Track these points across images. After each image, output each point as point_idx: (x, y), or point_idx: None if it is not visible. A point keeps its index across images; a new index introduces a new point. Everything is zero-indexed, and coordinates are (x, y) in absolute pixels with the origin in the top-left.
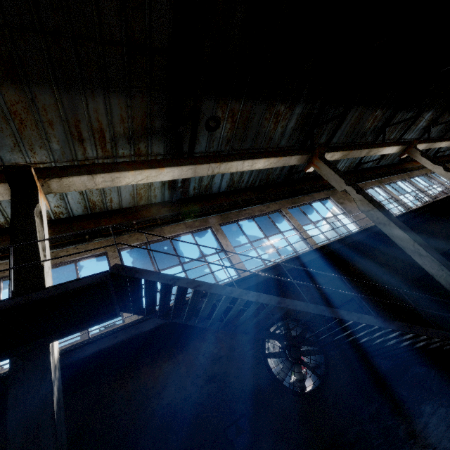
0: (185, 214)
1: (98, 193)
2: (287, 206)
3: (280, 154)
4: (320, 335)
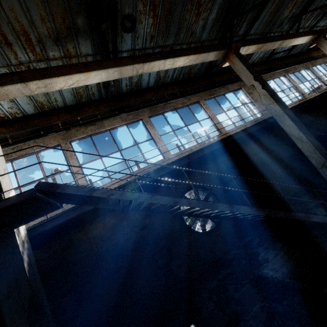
0: (120, 109)
1: (42, 94)
2: (205, 98)
3: (199, 50)
4: (219, 196)
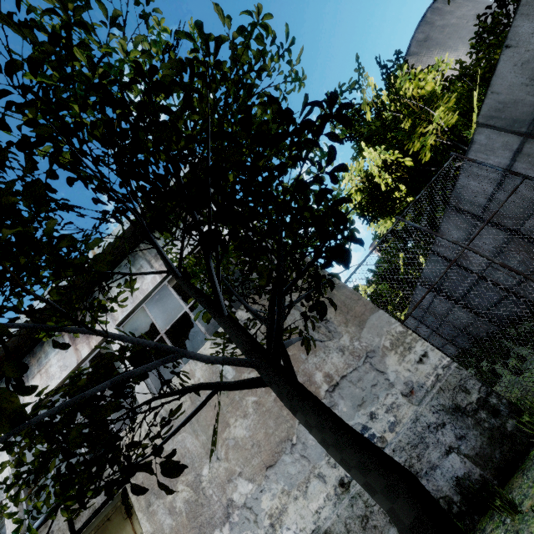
0: None
1: None
2: None
3: None
4: None
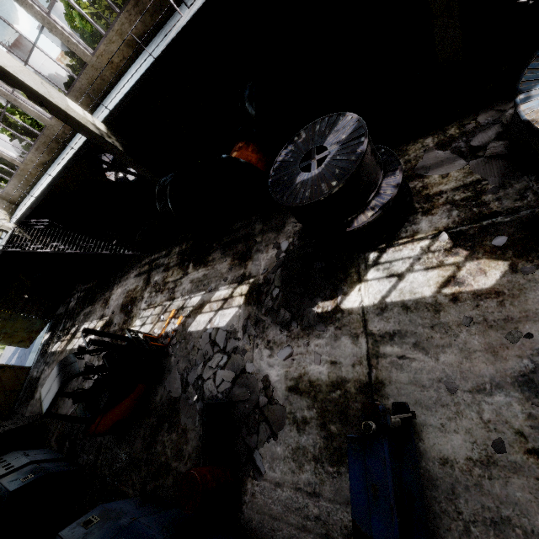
0: None
1: None
2: None
3: None
4: None
